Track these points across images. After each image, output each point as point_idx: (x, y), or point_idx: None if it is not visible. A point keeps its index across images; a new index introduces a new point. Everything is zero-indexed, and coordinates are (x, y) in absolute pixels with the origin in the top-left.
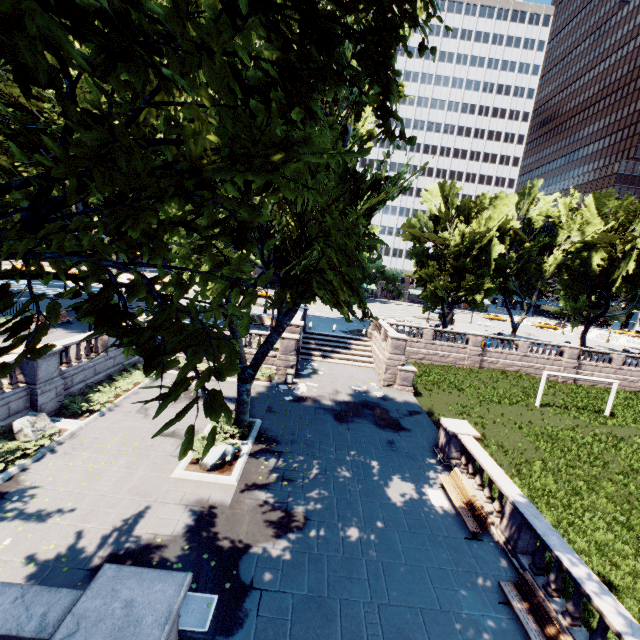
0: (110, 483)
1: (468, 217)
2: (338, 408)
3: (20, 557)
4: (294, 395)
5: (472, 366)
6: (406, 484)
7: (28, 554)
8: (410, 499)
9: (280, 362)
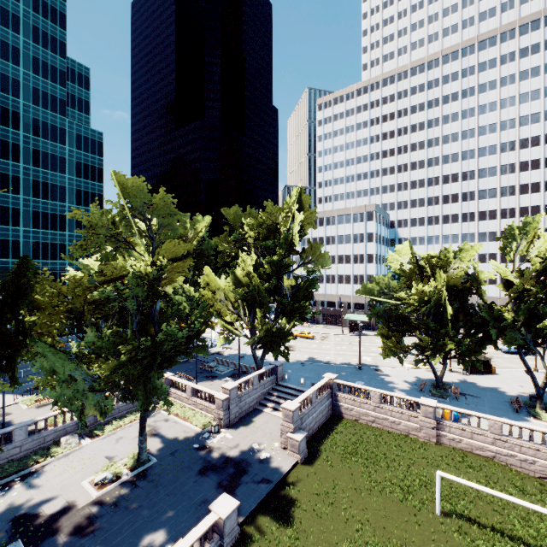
0: (62, 479)
1: (432, 272)
2: (215, 461)
3: (10, 501)
4: (203, 443)
5: (427, 439)
6: (164, 536)
7: (13, 501)
8: (150, 546)
9: (215, 414)
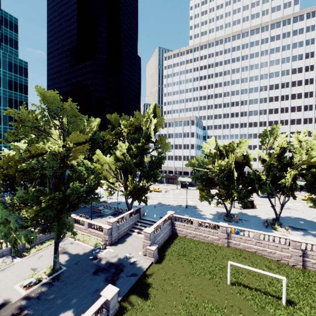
0: (0, 285)
1: (226, 154)
2: (103, 266)
3: None
4: (95, 256)
5: (222, 245)
6: (71, 314)
7: None
8: None
9: (103, 238)
